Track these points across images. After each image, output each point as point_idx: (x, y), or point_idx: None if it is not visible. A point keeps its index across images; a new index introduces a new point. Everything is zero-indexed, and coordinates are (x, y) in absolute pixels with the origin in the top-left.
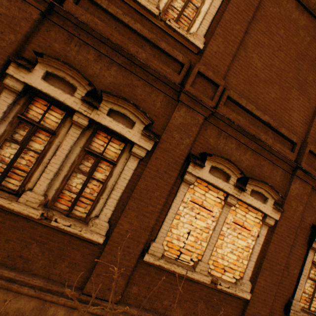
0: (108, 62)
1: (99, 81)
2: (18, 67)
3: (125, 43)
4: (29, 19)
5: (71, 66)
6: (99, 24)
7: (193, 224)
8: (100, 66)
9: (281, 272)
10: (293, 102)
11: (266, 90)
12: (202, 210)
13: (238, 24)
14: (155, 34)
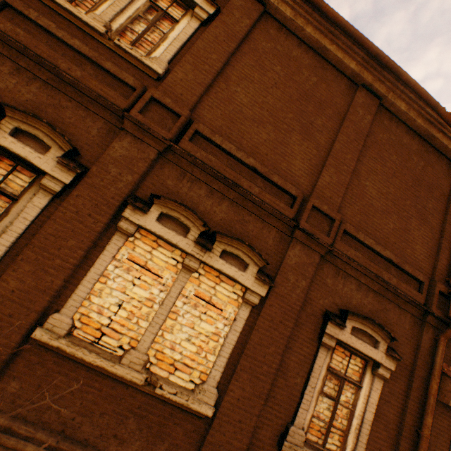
0: (30, 77)
1: (13, 97)
2: None
3: (55, 58)
4: None
5: None
6: (23, 35)
7: (129, 293)
8: (17, 80)
9: (271, 377)
10: (294, 148)
11: (255, 130)
12: (146, 273)
13: (216, 54)
14: (102, 54)
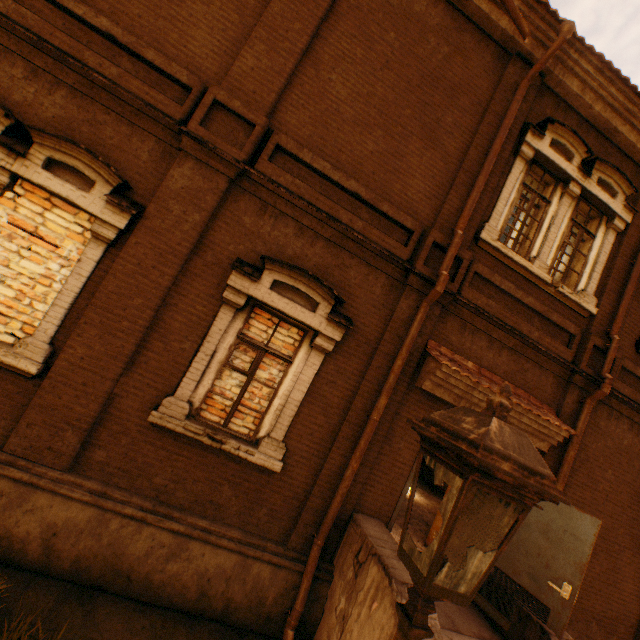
0: None
1: None
2: None
3: None
4: None
5: None
6: None
7: None
8: None
9: (136, 336)
10: (196, 9)
11: None
12: None
13: None
14: None
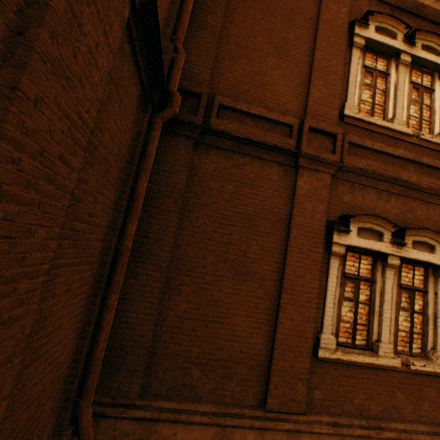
0: (386, 195)
1: (386, 217)
2: (338, 233)
3: (396, 173)
4: (325, 186)
5: (379, 217)
6: (372, 164)
7: None
8: (381, 202)
9: None
10: None
11: None
12: None
13: None
14: (409, 150)
